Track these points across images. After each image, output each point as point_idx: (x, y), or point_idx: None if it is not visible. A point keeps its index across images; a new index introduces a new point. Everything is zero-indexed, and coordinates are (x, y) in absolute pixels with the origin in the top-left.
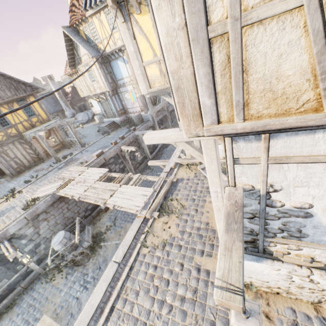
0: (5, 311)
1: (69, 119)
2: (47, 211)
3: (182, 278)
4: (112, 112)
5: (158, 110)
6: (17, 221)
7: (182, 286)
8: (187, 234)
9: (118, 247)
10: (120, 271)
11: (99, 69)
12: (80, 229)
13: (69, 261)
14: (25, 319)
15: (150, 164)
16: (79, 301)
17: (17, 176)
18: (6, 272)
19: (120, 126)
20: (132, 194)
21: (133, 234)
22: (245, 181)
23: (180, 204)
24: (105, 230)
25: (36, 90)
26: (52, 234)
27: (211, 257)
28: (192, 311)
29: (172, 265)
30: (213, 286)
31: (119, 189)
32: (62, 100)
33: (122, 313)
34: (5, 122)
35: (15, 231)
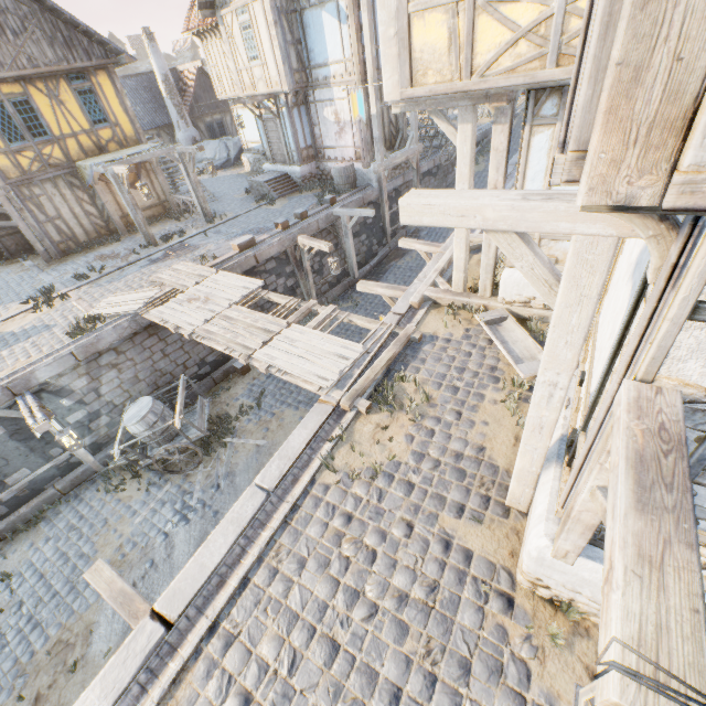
0: (24, 529)
1: (186, 147)
2: (120, 349)
3: (407, 554)
4: (287, 150)
5: (396, 165)
6: (55, 358)
7: (404, 570)
8: (431, 462)
9: (262, 453)
10: (270, 510)
11: (272, 25)
12: (186, 401)
13: (157, 460)
14: (60, 550)
15: (360, 289)
16: (169, 540)
17: (59, 261)
18: (28, 456)
19: (300, 187)
20: (314, 350)
21: (307, 436)
22: (694, 374)
23: (422, 393)
24: (237, 413)
25: (114, 58)
26: (126, 398)
27: (480, 524)
28: (420, 629)
29: (387, 521)
30: (476, 587)
31: (284, 331)
32: (172, 99)
33: (265, 596)
34: (39, 127)
35: (49, 378)
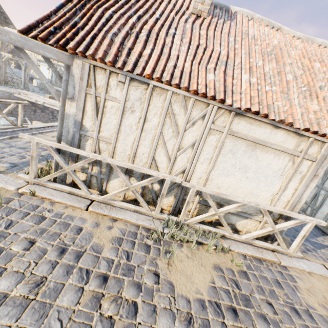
0: None
1: None
2: None
3: None
4: None
5: None
6: None
7: None
8: None
9: None
10: None
11: None
12: None
13: None
14: None
15: None
16: None
17: None
18: None
19: None
20: None
21: None
22: None
23: None
24: None
25: (7, 24)
26: None
27: None
28: None
29: None
30: None
31: None
32: None
33: None
34: None
35: None
